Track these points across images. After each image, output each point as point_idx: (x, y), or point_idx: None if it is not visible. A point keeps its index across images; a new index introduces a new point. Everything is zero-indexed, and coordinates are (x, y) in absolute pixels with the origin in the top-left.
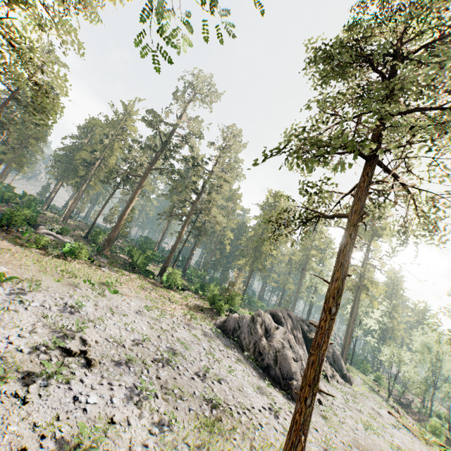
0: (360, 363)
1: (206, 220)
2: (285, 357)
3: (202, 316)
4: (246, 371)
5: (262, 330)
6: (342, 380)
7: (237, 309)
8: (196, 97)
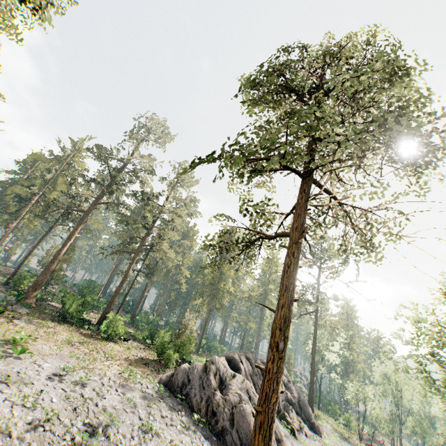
0: (328, 406)
1: (158, 257)
2: (242, 414)
3: (145, 372)
4: (195, 441)
5: (216, 380)
6: (310, 431)
7: (190, 357)
8: (149, 136)
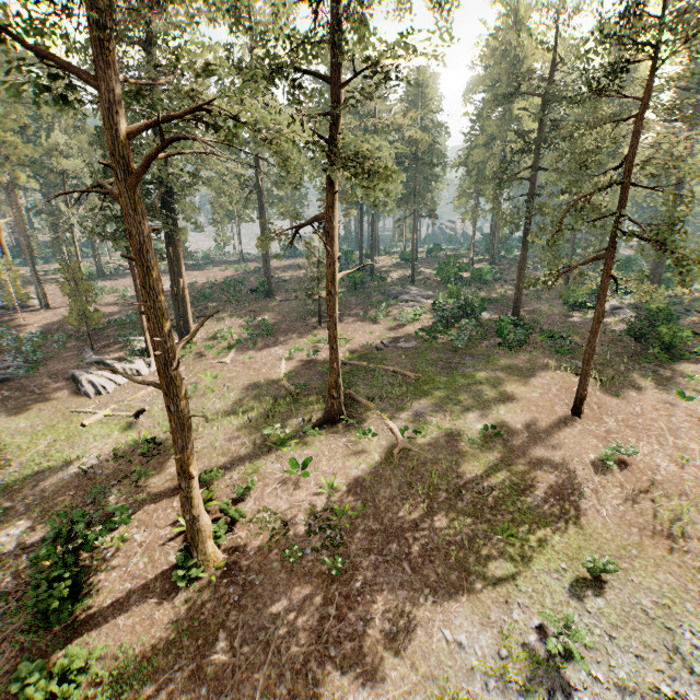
0: None
1: None
2: None
3: None
4: None
5: None
6: None
7: None
8: None
